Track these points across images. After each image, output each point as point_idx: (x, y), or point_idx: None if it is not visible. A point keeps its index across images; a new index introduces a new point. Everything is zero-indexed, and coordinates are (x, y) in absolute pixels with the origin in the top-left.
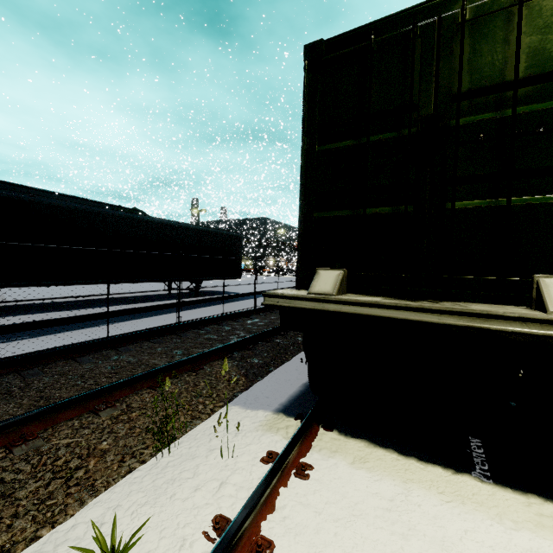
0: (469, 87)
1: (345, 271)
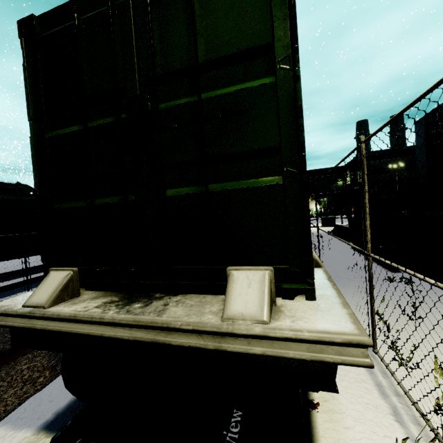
0: (165, 70)
1: (74, 271)
